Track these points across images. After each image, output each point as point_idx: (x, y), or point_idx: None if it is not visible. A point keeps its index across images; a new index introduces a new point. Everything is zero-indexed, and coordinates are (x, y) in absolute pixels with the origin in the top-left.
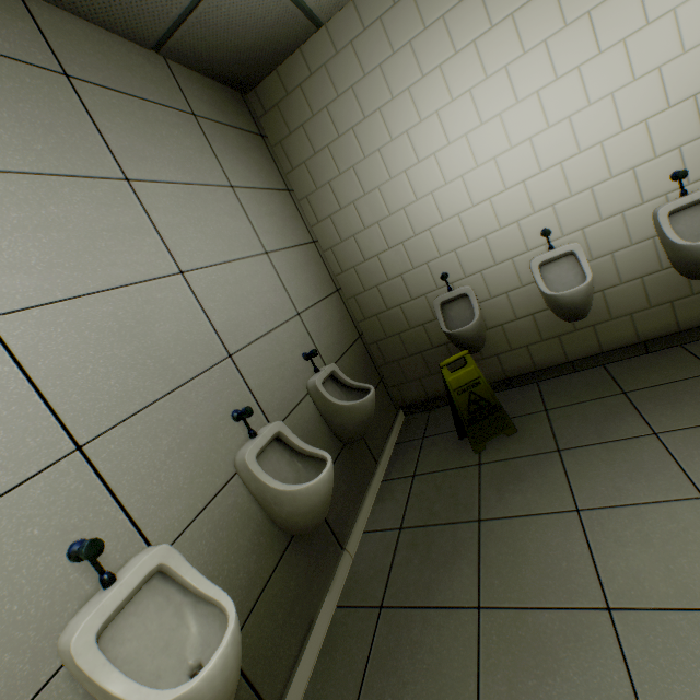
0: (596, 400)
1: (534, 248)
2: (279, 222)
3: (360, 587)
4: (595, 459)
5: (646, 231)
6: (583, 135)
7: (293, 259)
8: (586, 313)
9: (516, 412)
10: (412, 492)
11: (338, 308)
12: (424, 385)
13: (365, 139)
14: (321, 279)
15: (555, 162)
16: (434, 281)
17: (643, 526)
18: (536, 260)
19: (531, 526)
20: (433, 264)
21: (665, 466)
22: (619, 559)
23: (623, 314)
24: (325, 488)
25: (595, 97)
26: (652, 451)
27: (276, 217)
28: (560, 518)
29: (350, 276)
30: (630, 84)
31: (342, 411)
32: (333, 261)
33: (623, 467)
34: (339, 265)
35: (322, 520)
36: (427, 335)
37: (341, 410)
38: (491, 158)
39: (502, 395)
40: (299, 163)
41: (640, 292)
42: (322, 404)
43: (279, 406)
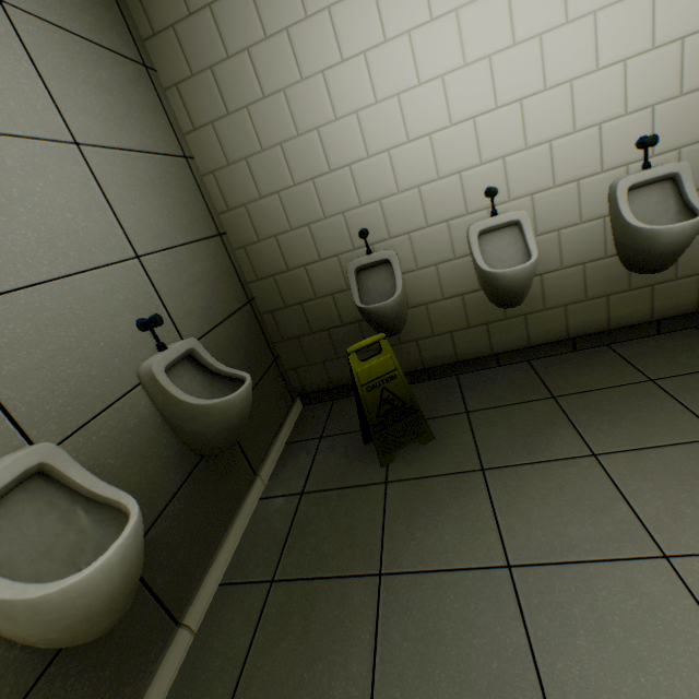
0: (524, 404)
1: (475, 211)
2: (116, 105)
3: (194, 695)
4: (527, 487)
5: (599, 208)
6: (553, 65)
7: (140, 171)
8: (523, 299)
9: (433, 412)
10: (297, 520)
11: (218, 260)
12: (329, 370)
13: (268, 7)
14: (191, 213)
15: (514, 97)
16: (351, 239)
17: (596, 601)
18: (476, 227)
19: (448, 590)
20: (351, 215)
21: (612, 504)
22: (570, 660)
23: (558, 305)
24: (112, 578)
25: (575, 13)
26: (594, 479)
27: (110, 94)
28: (487, 579)
29: (240, 217)
30: (618, 4)
31: (196, 413)
32: (215, 193)
33: (562, 501)
34: (224, 199)
35: (117, 618)
36: (336, 308)
37: (194, 412)
38: (439, 74)
39: (418, 388)
40: (164, 25)
41: (579, 281)
42: (163, 401)
43: (65, 409)
